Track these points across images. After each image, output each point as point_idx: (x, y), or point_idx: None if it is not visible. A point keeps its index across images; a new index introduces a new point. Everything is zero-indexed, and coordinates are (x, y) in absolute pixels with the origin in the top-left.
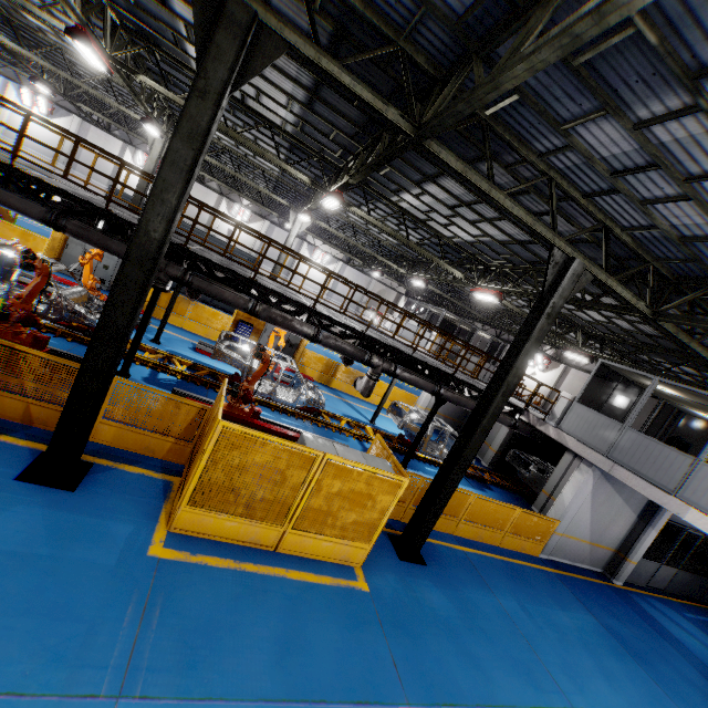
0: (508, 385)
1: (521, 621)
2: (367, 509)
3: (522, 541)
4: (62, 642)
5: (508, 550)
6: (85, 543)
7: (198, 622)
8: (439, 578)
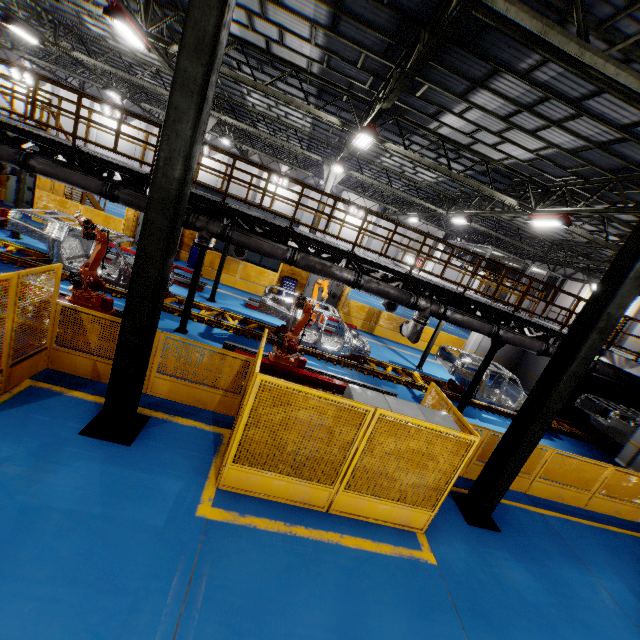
0: (607, 319)
1: (634, 611)
2: (429, 470)
3: (615, 504)
4: (103, 619)
5: (596, 513)
6: (136, 501)
7: (246, 599)
8: (518, 548)
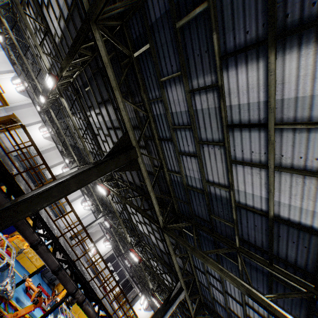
0: None
1: None
2: None
3: None
4: None
5: None
6: None
7: None
8: None
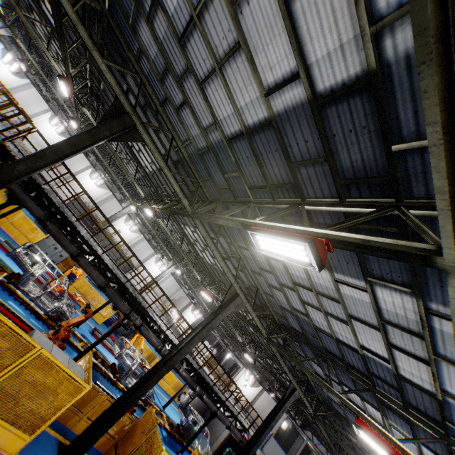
0: (261, 439)
1: None
2: None
3: None
4: None
5: None
6: None
7: None
8: None
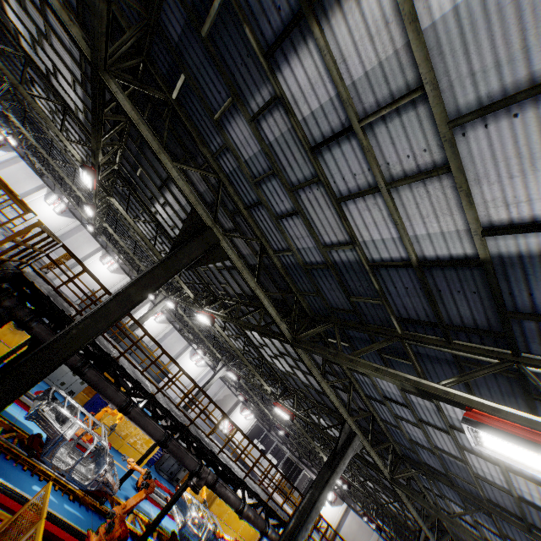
0: None
1: None
2: None
3: None
4: None
5: None
6: None
7: None
8: None
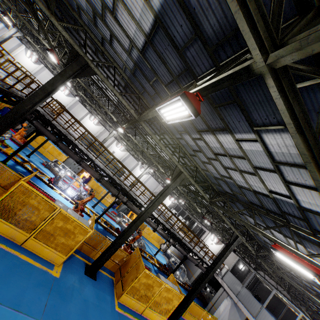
0: (215, 269)
1: None
2: (170, 304)
3: None
4: None
5: None
6: (103, 301)
7: None
8: None
